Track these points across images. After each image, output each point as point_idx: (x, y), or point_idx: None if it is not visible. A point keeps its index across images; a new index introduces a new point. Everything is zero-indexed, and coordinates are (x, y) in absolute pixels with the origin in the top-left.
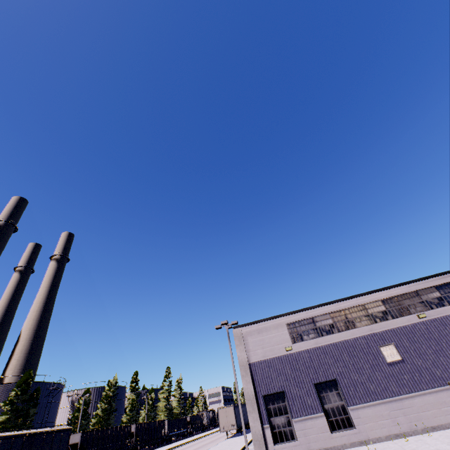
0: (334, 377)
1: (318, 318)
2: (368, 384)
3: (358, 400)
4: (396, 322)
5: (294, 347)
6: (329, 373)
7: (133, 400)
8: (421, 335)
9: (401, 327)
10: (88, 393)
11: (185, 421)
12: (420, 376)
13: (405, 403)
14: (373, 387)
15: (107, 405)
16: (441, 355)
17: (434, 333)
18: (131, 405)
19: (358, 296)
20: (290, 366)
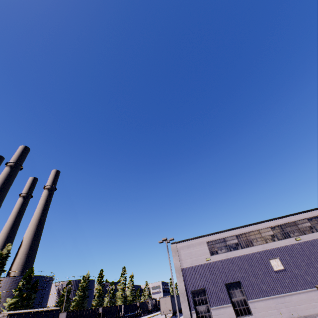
0: (238, 279)
1: (227, 238)
2: (261, 285)
3: (255, 296)
4: (280, 243)
5: (211, 258)
6: (235, 277)
7: (100, 290)
8: (297, 252)
9: (283, 246)
10: (70, 284)
11: (136, 306)
12: (297, 281)
13: (286, 299)
14: (264, 287)
15: (82, 293)
16: (311, 266)
17: (306, 251)
18: (99, 293)
19: (255, 224)
20: (209, 271)
